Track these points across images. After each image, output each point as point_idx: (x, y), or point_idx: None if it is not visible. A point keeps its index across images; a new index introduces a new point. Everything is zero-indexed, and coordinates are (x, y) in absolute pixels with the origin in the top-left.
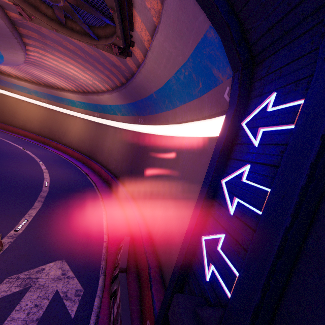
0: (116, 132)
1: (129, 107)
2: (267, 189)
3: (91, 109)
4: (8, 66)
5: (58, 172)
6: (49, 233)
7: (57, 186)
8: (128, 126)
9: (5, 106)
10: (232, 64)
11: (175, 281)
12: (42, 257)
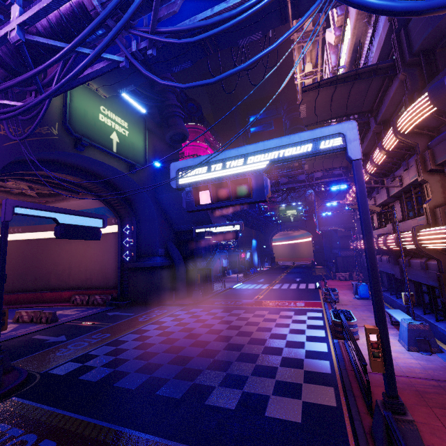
0: None
1: None
2: (132, 240)
3: None
4: None
5: None
6: None
7: None
8: None
9: None
10: (116, 217)
11: (120, 269)
12: None
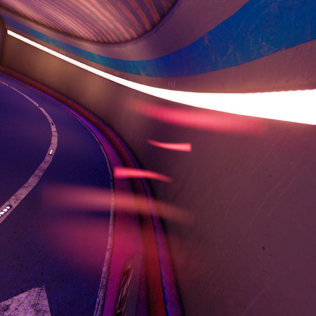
0: (136, 97)
1: (157, 64)
2: None
3: (111, 66)
4: (22, 3)
5: (68, 137)
6: (35, 231)
7: (63, 155)
8: (152, 90)
9: (24, 56)
10: None
11: None
12: (11, 280)
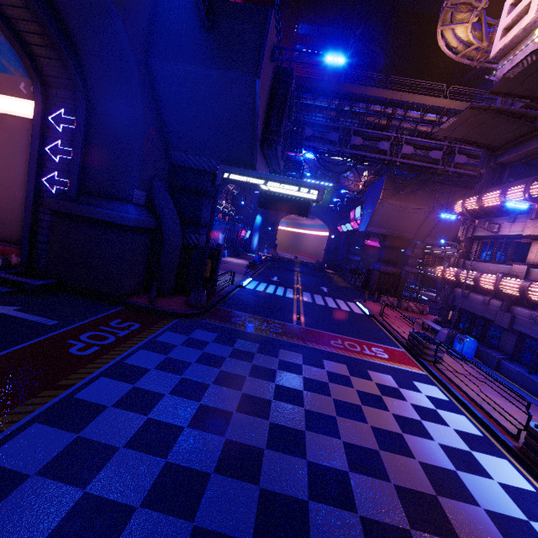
0: None
1: None
2: (71, 149)
3: None
4: None
5: None
6: None
7: None
8: None
9: None
10: (32, 78)
11: (32, 207)
12: None
